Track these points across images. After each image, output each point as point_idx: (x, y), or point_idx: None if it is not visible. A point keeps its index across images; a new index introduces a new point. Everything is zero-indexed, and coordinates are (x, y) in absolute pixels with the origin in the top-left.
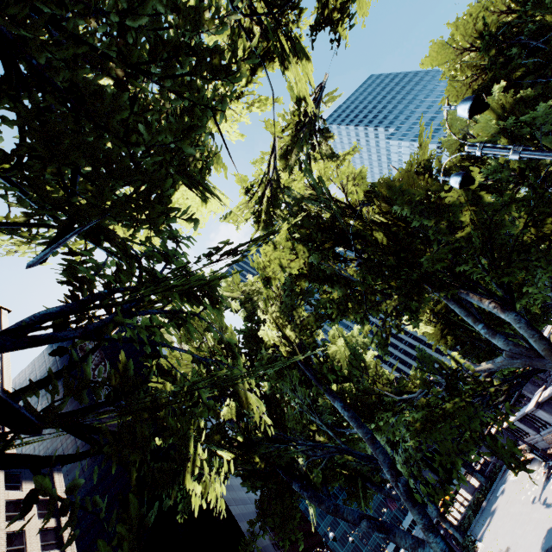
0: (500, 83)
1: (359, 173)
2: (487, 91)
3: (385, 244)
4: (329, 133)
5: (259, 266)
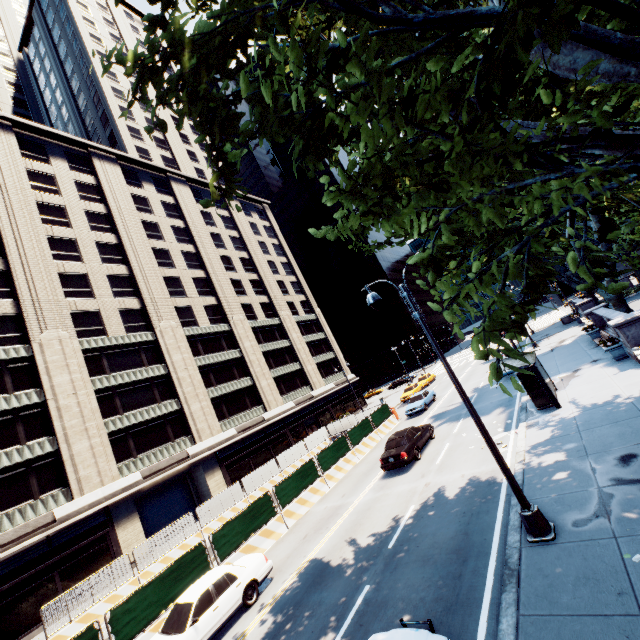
0: None
1: None
2: None
3: None
4: None
5: None
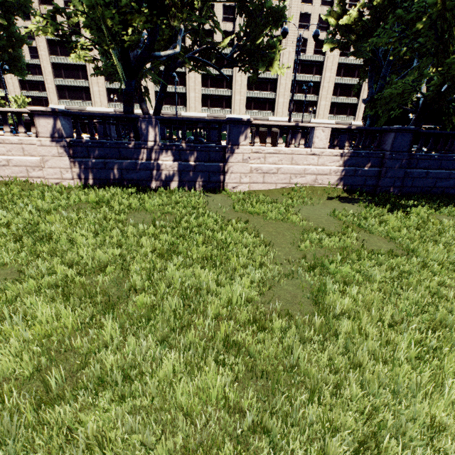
0: None
1: None
2: None
3: None
4: None
5: None
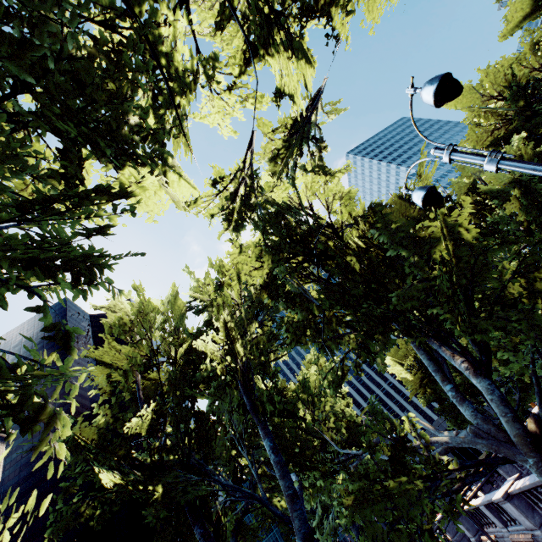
0: (522, 133)
1: (349, 192)
2: (508, 142)
3: (357, 271)
4: (322, 143)
5: (222, 268)
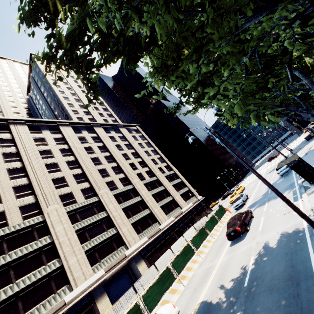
0: None
1: None
2: None
3: None
4: None
5: None
